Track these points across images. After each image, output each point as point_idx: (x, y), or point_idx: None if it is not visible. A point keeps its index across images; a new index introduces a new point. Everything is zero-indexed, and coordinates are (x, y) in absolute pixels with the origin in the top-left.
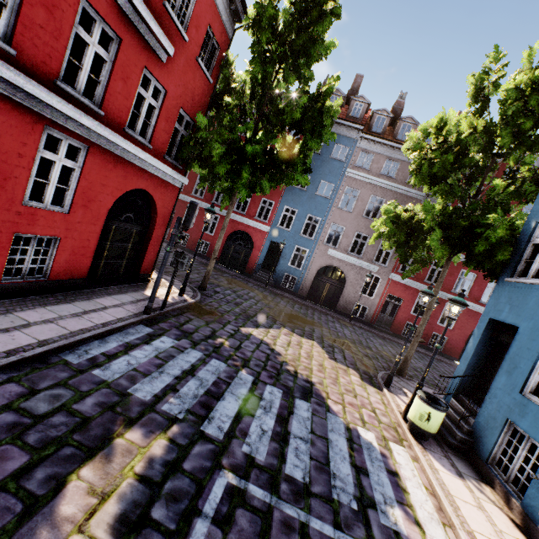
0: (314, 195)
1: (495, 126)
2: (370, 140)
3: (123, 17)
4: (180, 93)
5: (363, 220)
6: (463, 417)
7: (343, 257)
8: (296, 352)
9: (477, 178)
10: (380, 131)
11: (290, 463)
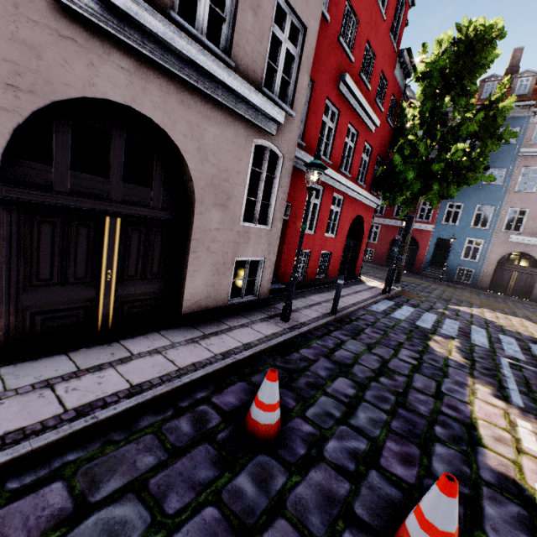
0: (481, 185)
1: None
2: None
3: (359, 120)
4: (377, 145)
5: None
6: None
7: (531, 241)
8: (507, 322)
9: None
10: None
11: None
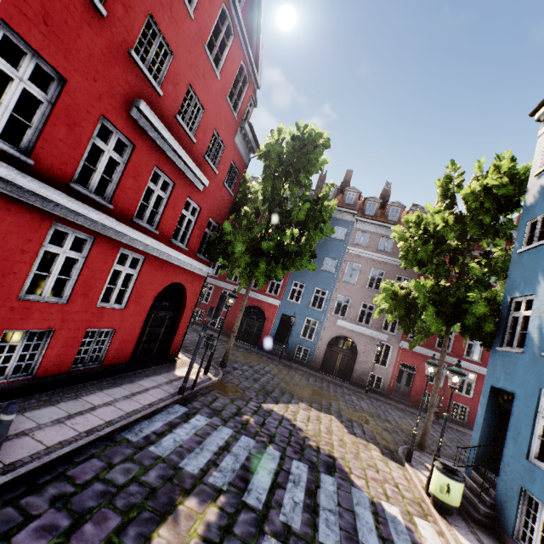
0: (320, 270)
1: (464, 218)
2: (364, 222)
3: (177, 170)
4: (210, 207)
5: (367, 291)
6: (483, 489)
7: (352, 327)
8: (316, 427)
9: (457, 258)
10: (372, 214)
11: (322, 532)
